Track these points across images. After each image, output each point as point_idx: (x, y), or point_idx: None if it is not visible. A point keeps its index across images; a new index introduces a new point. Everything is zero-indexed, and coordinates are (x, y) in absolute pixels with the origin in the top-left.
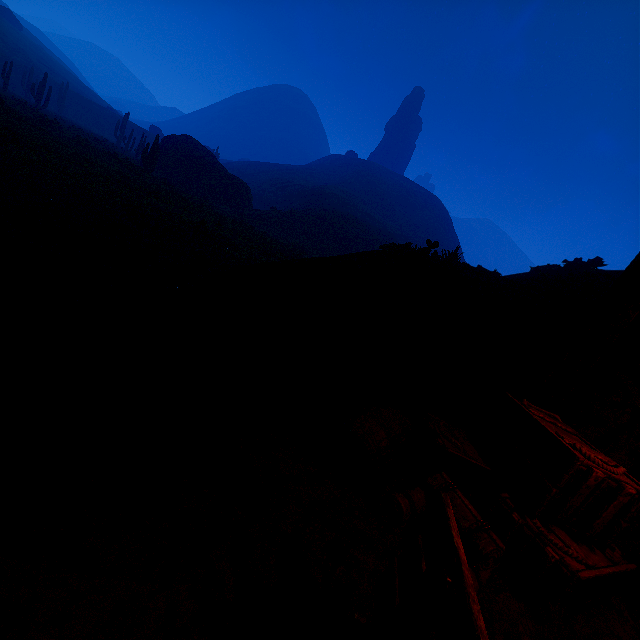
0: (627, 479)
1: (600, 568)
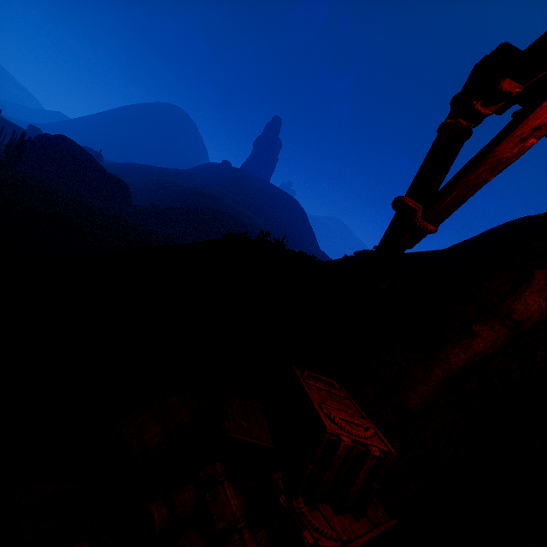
0: (376, 440)
1: (356, 539)
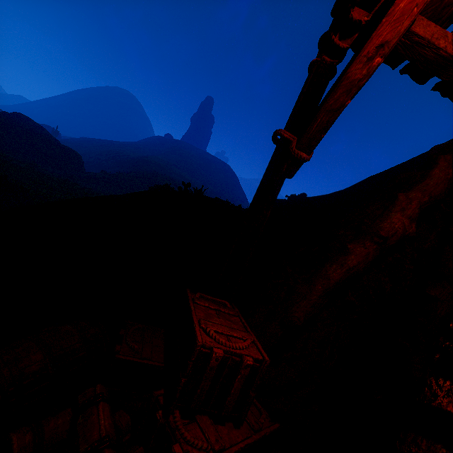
0: (253, 350)
1: (230, 447)
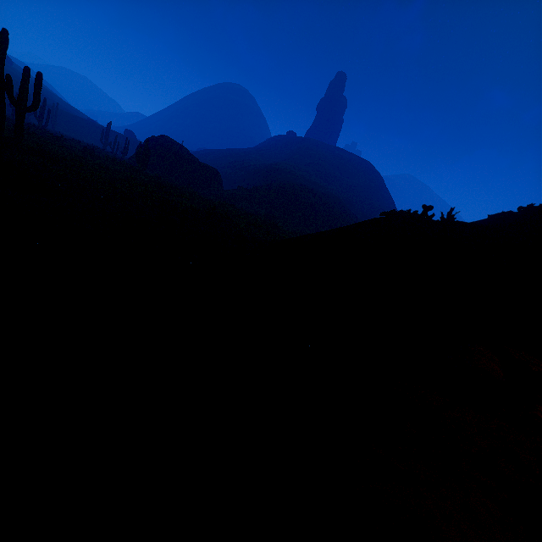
0: None
1: None
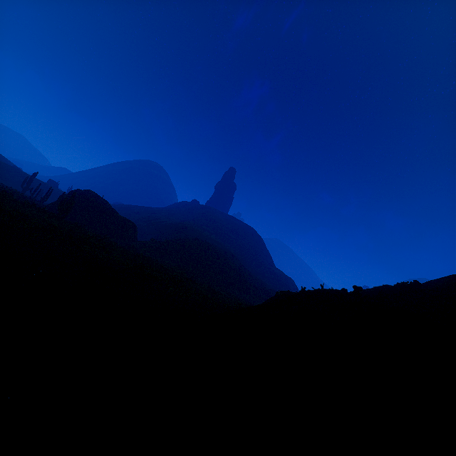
0: None
1: None
